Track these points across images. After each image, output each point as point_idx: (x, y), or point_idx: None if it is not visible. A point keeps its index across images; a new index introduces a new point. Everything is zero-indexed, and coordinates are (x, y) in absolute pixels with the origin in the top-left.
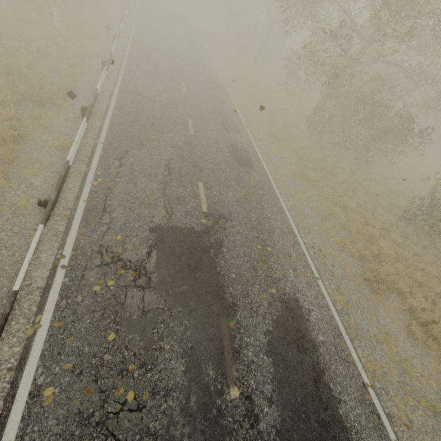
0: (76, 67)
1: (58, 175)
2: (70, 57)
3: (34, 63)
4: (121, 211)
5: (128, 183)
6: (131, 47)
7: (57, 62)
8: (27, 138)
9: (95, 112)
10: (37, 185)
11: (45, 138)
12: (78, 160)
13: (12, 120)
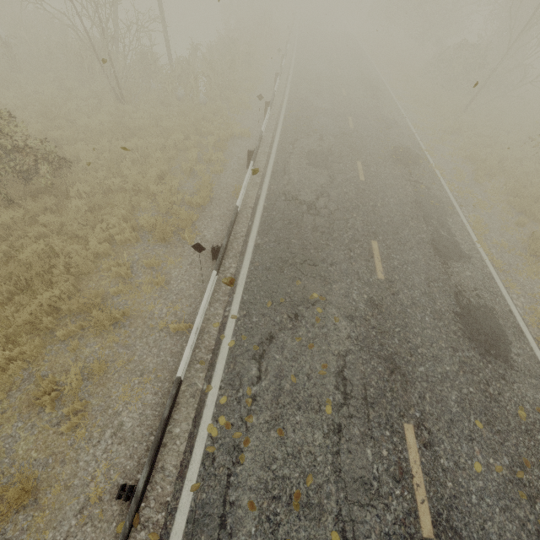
0: (215, 163)
1: (162, 399)
2: (210, 149)
3: (167, 168)
4: (253, 527)
5: (269, 431)
6: (286, 113)
7: (194, 160)
8: (135, 312)
9: (231, 243)
10: (128, 428)
11: (157, 308)
12: (196, 358)
13: (120, 284)
